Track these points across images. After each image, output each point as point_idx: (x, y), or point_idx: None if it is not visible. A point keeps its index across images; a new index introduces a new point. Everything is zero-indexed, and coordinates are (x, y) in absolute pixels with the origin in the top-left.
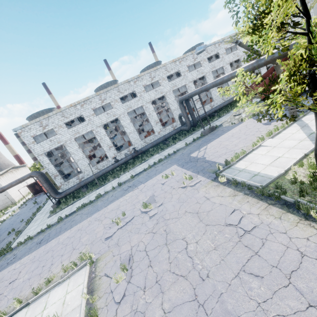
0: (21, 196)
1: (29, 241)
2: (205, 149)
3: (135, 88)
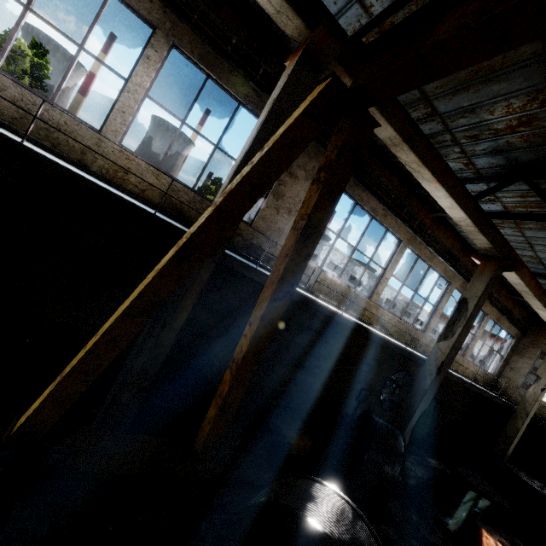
0: None
1: None
2: None
3: (399, 303)
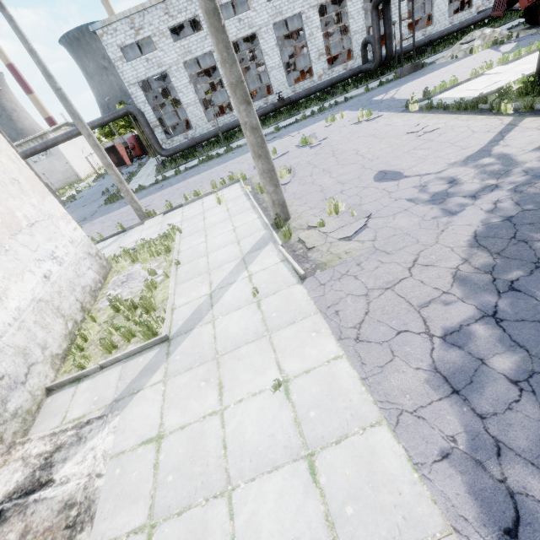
0: (87, 173)
1: (143, 191)
2: (397, 91)
3: None
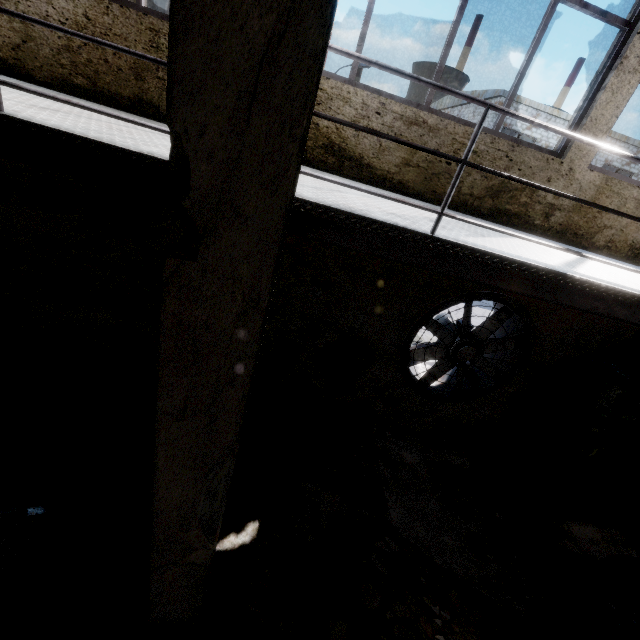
0: None
1: None
2: None
3: None
